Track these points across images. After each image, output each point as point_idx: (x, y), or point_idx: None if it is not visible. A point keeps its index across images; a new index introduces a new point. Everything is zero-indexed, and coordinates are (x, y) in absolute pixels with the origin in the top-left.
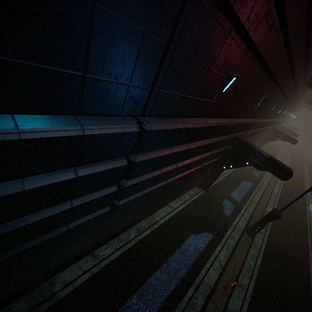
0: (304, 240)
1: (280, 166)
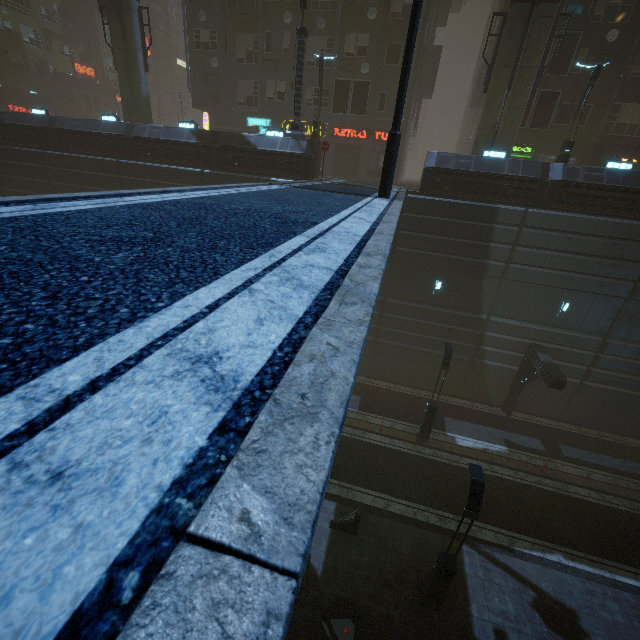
0: None
1: None
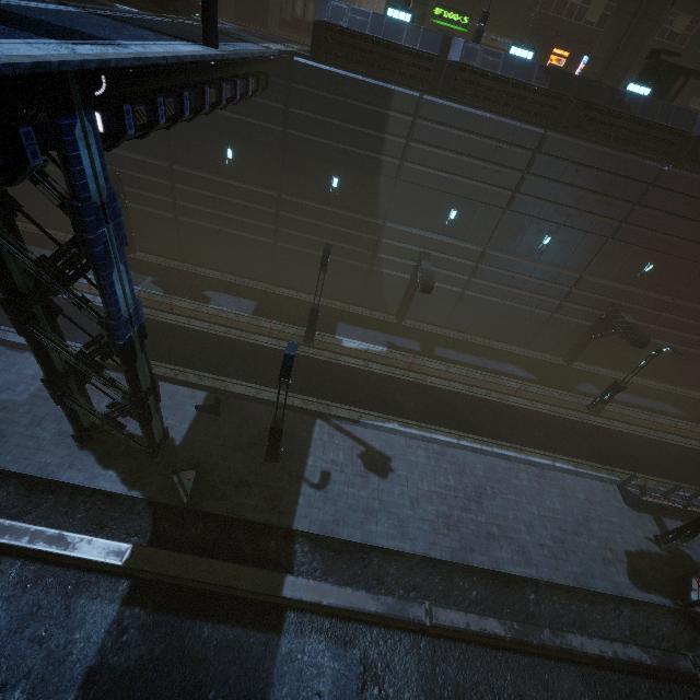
0: (699, 482)
1: (633, 332)
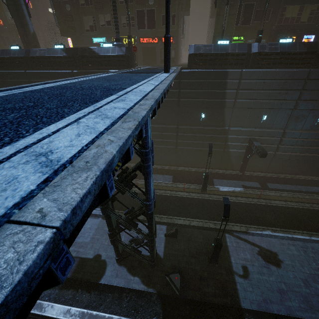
0: None
1: None
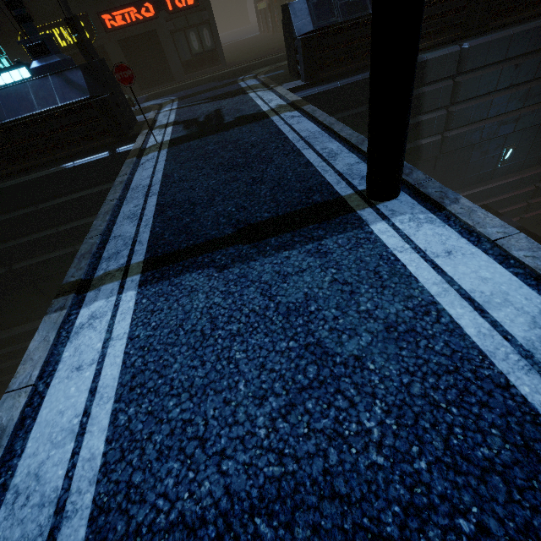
0: None
1: None
